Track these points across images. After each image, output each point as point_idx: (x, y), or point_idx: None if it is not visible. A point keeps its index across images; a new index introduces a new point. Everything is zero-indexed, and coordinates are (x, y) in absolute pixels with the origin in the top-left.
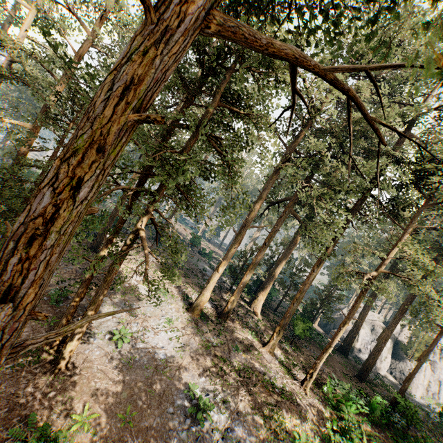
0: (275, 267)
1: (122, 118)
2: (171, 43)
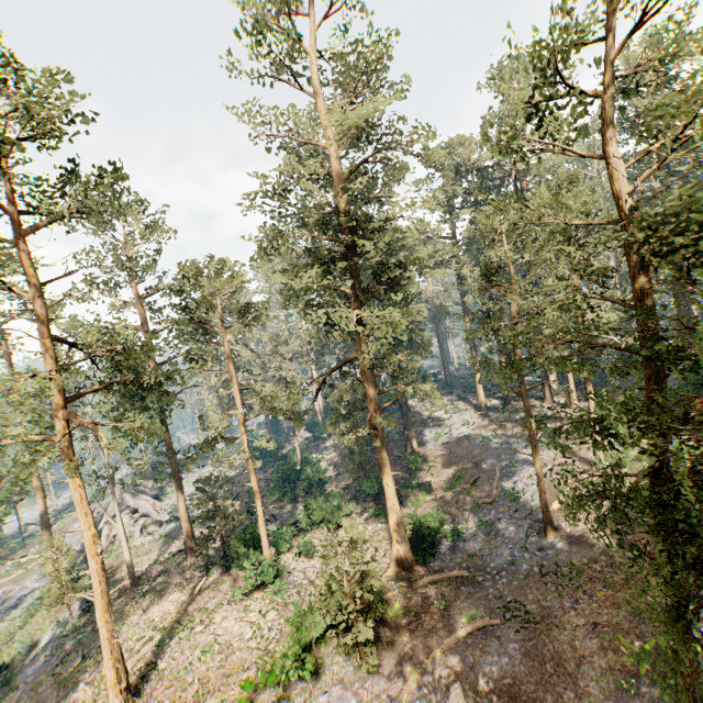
0: None
1: None
2: None
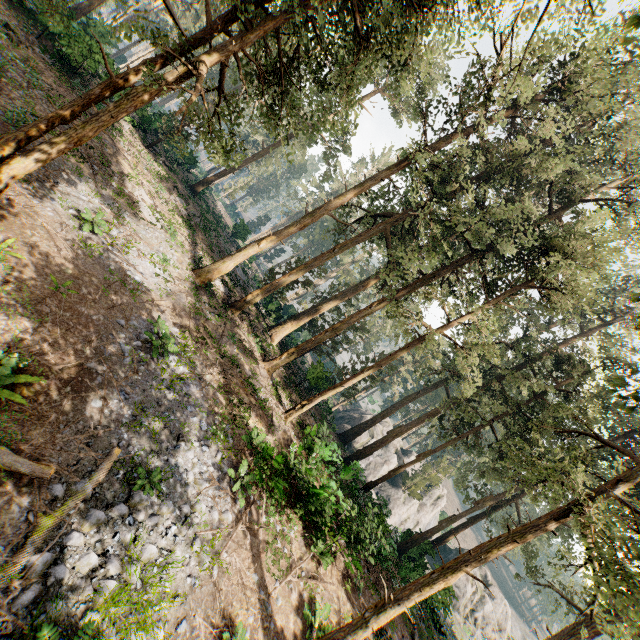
0: (326, 301)
1: None
2: None
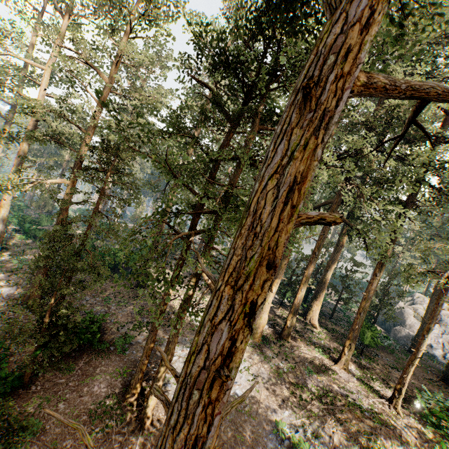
0: (325, 273)
1: (289, 224)
2: (329, 126)
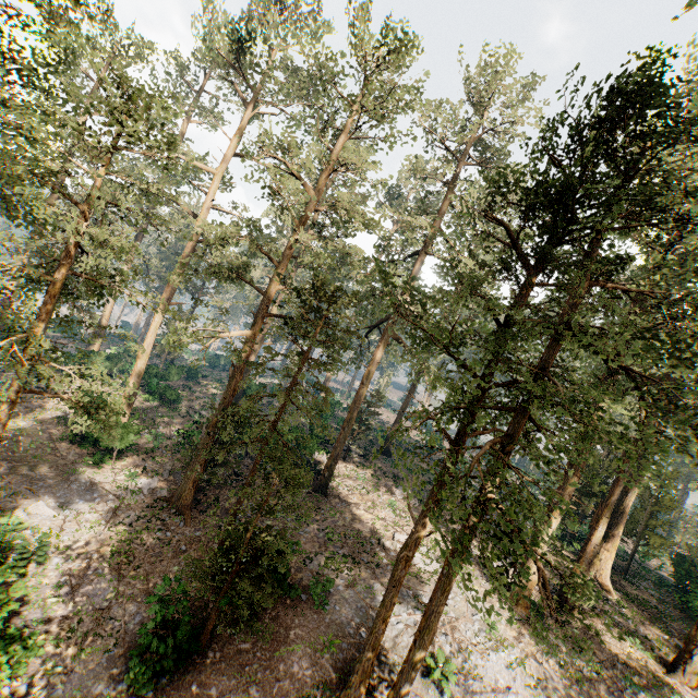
0: (622, 496)
1: None
2: None
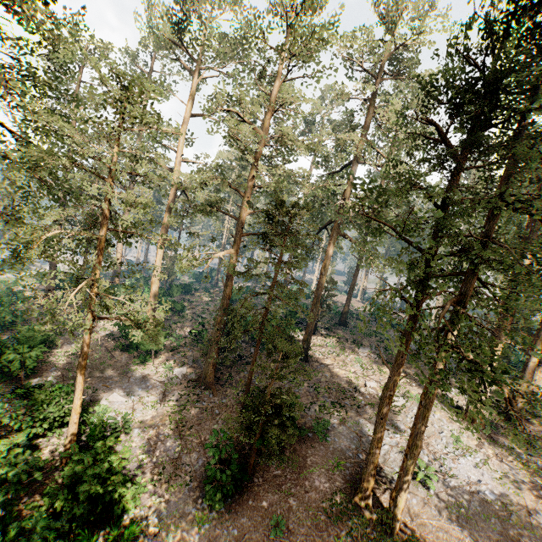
0: None
1: None
2: None
